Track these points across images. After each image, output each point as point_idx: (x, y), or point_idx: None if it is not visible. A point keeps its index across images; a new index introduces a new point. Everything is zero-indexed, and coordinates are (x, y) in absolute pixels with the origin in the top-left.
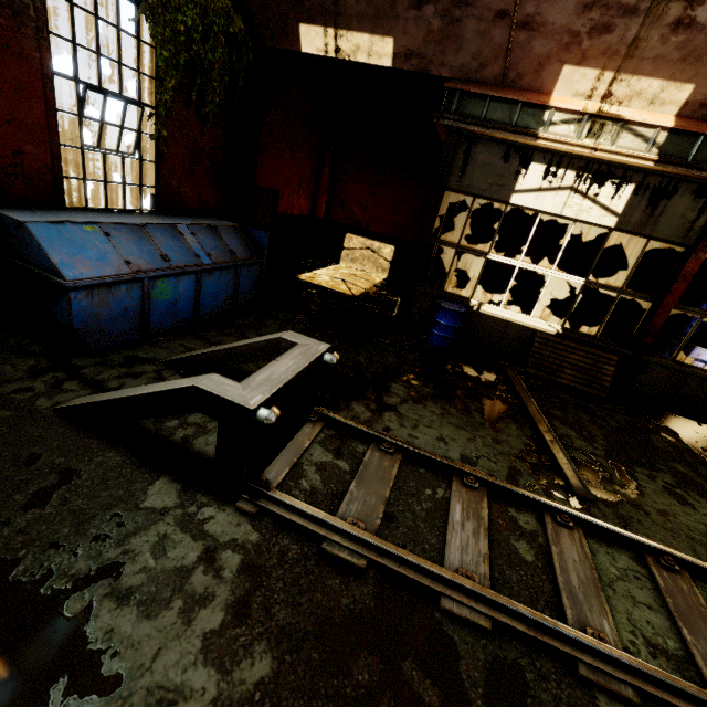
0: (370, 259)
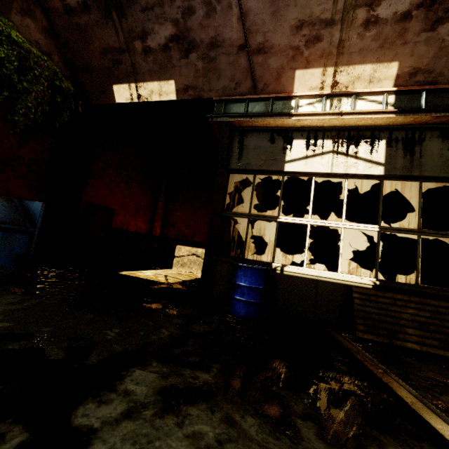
0: (196, 262)
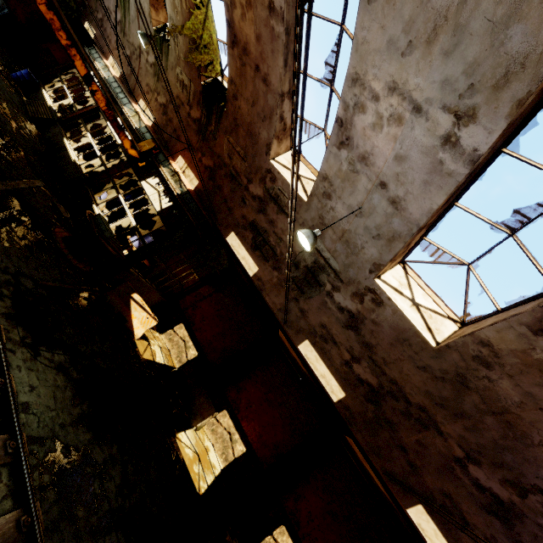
0: None
